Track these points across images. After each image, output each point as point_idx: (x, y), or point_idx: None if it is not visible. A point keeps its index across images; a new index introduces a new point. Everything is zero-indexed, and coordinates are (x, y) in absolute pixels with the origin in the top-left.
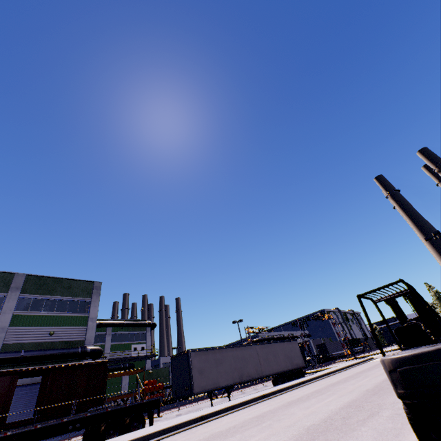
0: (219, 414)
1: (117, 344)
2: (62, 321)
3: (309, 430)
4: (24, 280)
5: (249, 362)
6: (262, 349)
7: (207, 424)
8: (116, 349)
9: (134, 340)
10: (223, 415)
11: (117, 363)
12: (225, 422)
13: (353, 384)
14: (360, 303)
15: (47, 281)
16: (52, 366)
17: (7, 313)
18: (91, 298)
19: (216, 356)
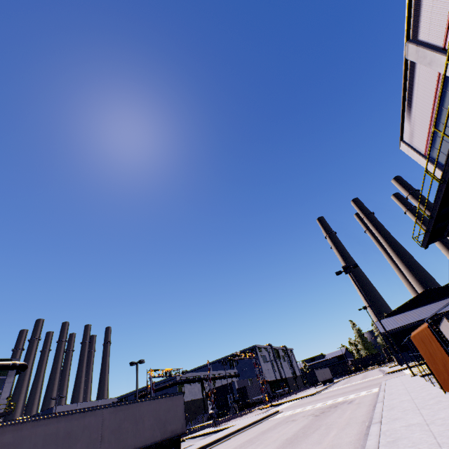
0: None
1: None
2: None
3: None
4: None
5: (77, 441)
6: (116, 414)
7: None
8: None
9: None
10: None
11: None
12: None
13: None
14: None
15: None
16: None
17: None
18: None
19: (3, 439)
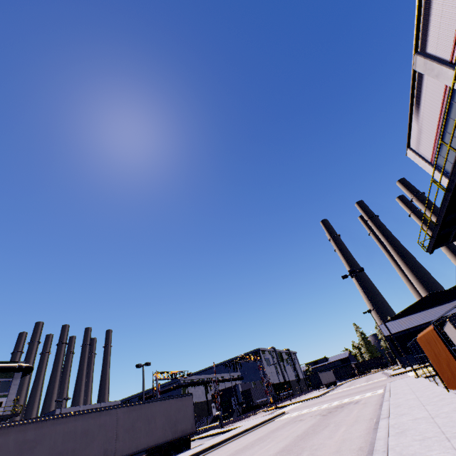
0: None
1: None
2: None
3: None
4: None
5: (94, 439)
6: (129, 414)
7: None
8: None
9: None
10: None
11: None
12: None
13: None
14: None
15: None
16: None
17: None
18: None
19: (25, 436)
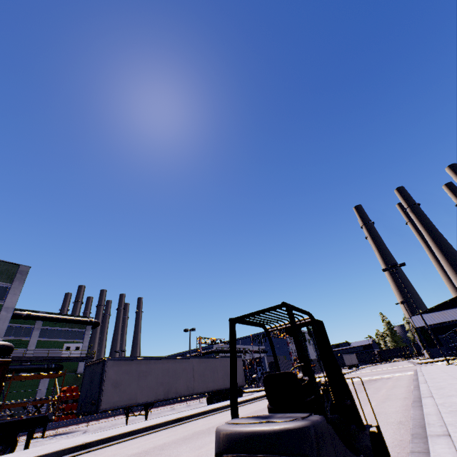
0: (111, 441)
1: (46, 340)
2: None
3: None
4: None
5: (180, 377)
6: (200, 364)
7: None
8: (44, 346)
9: (69, 338)
10: (114, 444)
11: (42, 362)
12: (103, 456)
13: None
14: (230, 331)
15: None
16: None
17: None
18: (12, 284)
19: (141, 368)
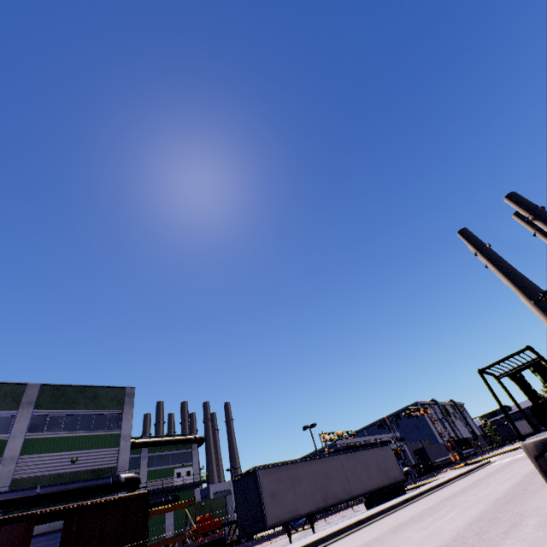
0: None
1: (155, 469)
2: (87, 443)
3: None
4: (38, 391)
5: (333, 479)
6: (348, 460)
7: None
8: (155, 476)
9: (177, 462)
10: None
11: (156, 496)
12: None
13: (475, 494)
14: (483, 379)
15: (67, 391)
16: (77, 505)
17: (18, 437)
18: (123, 409)
19: (291, 473)
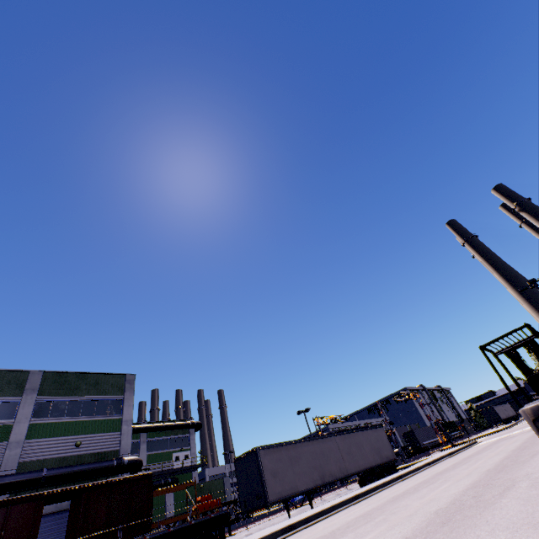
0: (309, 522)
1: (154, 453)
2: (90, 427)
3: (439, 513)
4: (41, 378)
5: (329, 458)
6: (343, 441)
7: (299, 534)
8: (154, 460)
9: (175, 446)
10: (315, 523)
11: (156, 479)
12: (322, 527)
13: (466, 468)
14: (484, 354)
15: (69, 378)
16: (84, 486)
17: (23, 423)
18: (124, 395)
19: (290, 453)
